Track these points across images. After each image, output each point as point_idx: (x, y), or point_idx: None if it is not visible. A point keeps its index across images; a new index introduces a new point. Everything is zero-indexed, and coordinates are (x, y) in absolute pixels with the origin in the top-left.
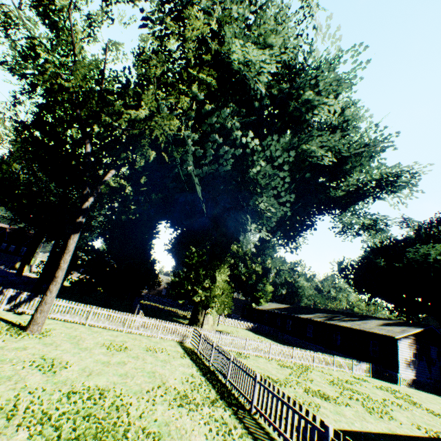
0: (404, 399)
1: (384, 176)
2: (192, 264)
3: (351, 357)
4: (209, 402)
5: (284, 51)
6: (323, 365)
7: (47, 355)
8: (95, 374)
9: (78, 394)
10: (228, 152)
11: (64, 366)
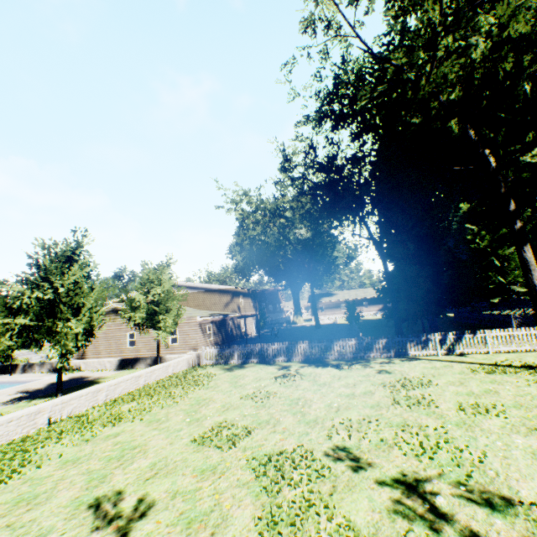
0: None
1: None
2: (484, 248)
3: None
4: None
5: None
6: None
7: None
8: None
9: None
10: None
11: None
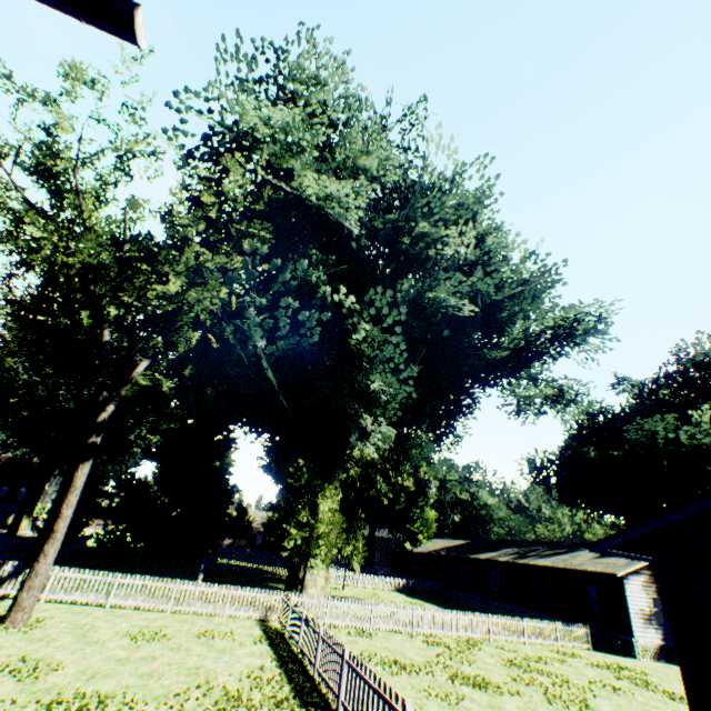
0: (633, 679)
1: (560, 322)
2: (300, 487)
3: (560, 618)
4: (272, 702)
5: (383, 173)
6: (506, 636)
7: (30, 655)
8: (100, 676)
9: (65, 704)
10: (311, 318)
11: (53, 669)
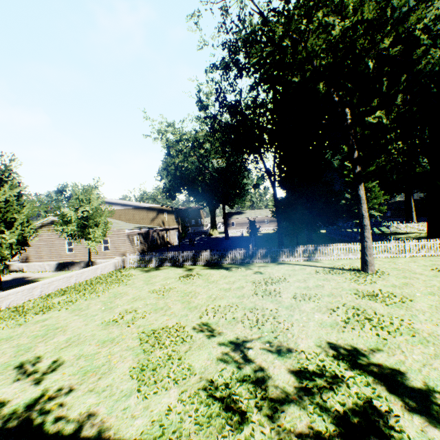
0: None
1: None
2: None
3: None
4: None
5: None
6: None
7: (436, 286)
8: None
9: None
10: None
11: None
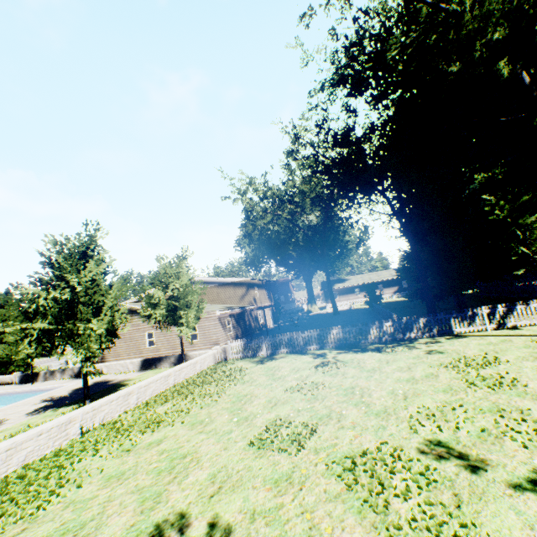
0: None
1: None
2: (504, 219)
3: None
4: None
5: None
6: None
7: None
8: None
9: None
10: None
11: None
